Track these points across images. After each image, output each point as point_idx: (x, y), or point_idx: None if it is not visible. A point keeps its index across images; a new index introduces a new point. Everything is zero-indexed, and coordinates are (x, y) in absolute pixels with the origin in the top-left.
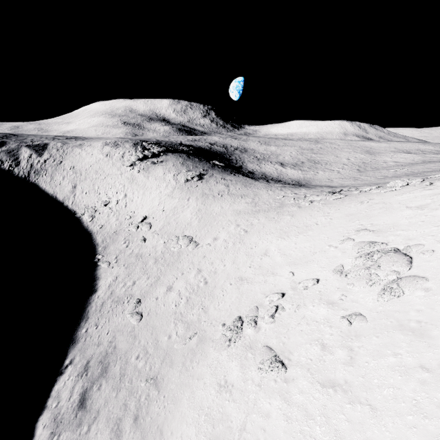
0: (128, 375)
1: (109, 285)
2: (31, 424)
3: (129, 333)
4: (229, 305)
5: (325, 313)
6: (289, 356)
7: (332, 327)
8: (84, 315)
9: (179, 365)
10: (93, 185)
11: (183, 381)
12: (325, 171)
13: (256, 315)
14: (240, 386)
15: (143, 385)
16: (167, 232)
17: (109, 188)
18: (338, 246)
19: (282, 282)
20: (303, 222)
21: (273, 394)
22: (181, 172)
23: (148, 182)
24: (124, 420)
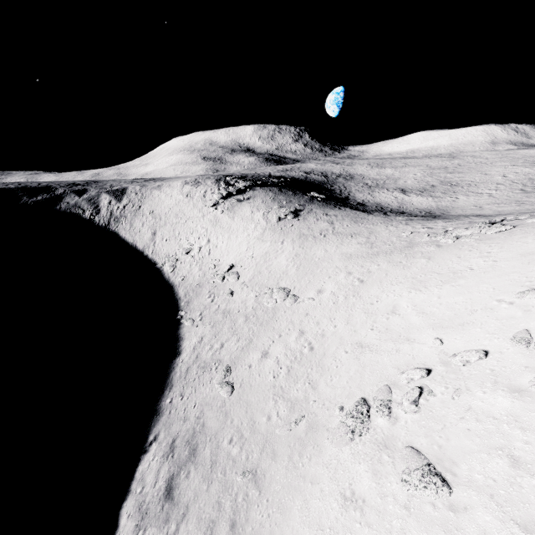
0: (221, 464)
1: (194, 347)
2: (115, 510)
3: (219, 408)
4: (347, 381)
5: (508, 406)
6: (453, 468)
7: (526, 430)
8: (167, 382)
9: (283, 458)
10: (174, 231)
11: (291, 483)
12: (469, 195)
13: (389, 399)
14: (376, 503)
15: (239, 479)
16: (258, 283)
17: (191, 233)
18: (515, 301)
19: (424, 352)
20: (447, 267)
21: (433, 527)
22: (272, 209)
23: (233, 224)
24: (219, 524)
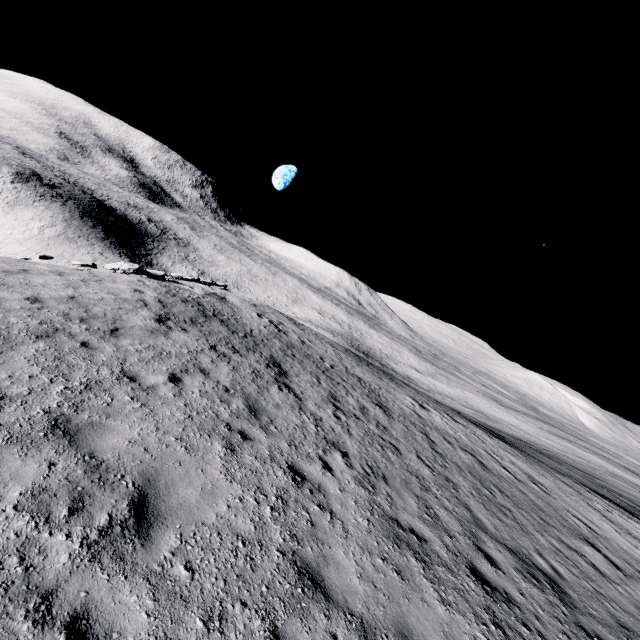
0: None
1: None
2: None
3: None
4: None
5: None
6: None
7: None
8: None
9: None
10: None
11: None
12: None
13: None
14: None
15: None
16: None
17: None
18: None
19: None
20: None
21: None
22: (55, 226)
23: (3, 218)
24: None
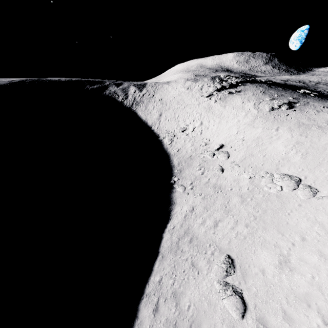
0: None
1: (185, 216)
2: None
3: None
4: None
5: None
6: None
7: None
8: (158, 250)
9: None
10: (174, 114)
11: None
12: None
13: None
14: None
15: None
16: (251, 164)
17: (187, 116)
18: None
19: None
20: None
21: None
22: (262, 100)
23: (224, 111)
24: None
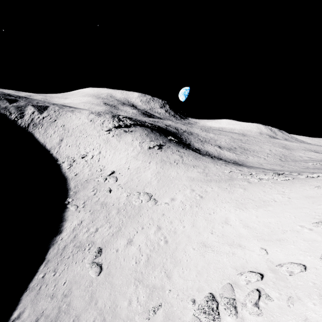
0: None
1: (74, 228)
2: None
3: (86, 287)
4: (196, 275)
5: None
6: None
7: None
8: (44, 257)
9: None
10: (76, 141)
11: None
12: (254, 157)
13: (234, 298)
14: None
15: None
16: (130, 186)
17: (88, 144)
18: (313, 228)
19: (254, 258)
20: (258, 196)
21: None
22: (145, 141)
23: (119, 145)
24: None
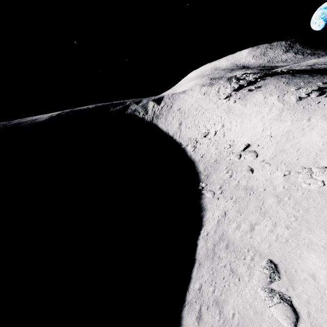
0: None
1: (218, 221)
2: None
3: None
4: None
5: None
6: None
7: None
8: (194, 257)
9: None
10: (194, 121)
11: None
12: None
13: None
14: None
15: None
16: (283, 161)
17: (207, 121)
18: None
19: None
20: None
21: None
22: (287, 92)
23: (245, 110)
24: None
